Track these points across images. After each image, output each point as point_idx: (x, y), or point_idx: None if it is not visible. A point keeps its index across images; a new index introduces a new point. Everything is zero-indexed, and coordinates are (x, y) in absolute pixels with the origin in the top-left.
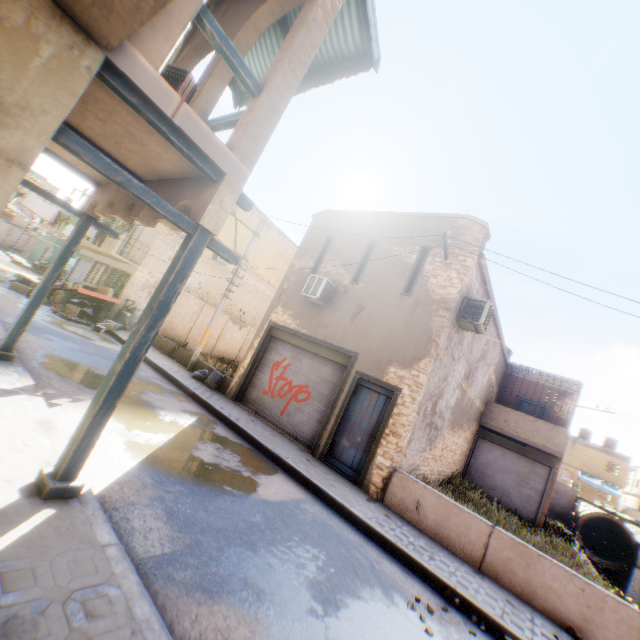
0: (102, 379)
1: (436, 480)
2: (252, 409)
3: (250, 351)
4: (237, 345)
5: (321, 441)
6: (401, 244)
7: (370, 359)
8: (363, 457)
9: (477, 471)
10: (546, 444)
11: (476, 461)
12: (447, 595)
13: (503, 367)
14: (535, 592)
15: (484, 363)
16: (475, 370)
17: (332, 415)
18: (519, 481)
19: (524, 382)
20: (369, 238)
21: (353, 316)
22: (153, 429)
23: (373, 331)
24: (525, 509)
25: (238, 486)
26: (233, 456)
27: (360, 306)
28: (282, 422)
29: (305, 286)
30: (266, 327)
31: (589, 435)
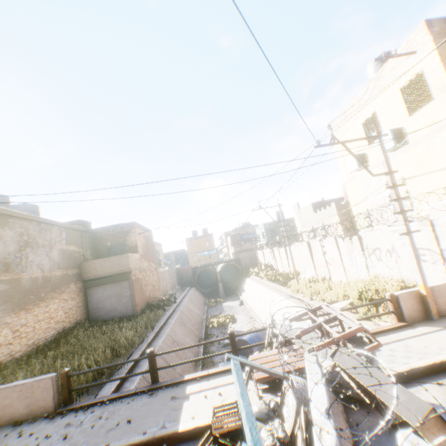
0: None
1: (33, 351)
2: None
3: None
4: None
5: None
6: None
7: None
8: None
9: (95, 309)
10: (121, 268)
11: (92, 304)
12: None
13: (86, 235)
14: (0, 416)
15: (38, 247)
16: (21, 259)
17: None
18: (119, 298)
19: (106, 236)
20: None
21: None
22: None
23: None
24: (128, 310)
25: None
26: None
27: None
28: None
29: None
30: None
31: (197, 232)
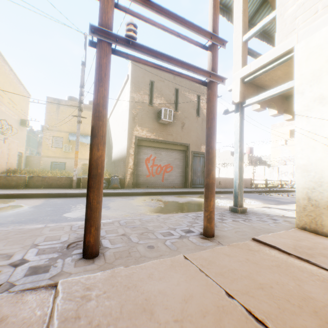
0: (177, 205)
1: None
2: (144, 187)
3: (130, 157)
4: (6, 157)
5: (189, 182)
6: (189, 92)
7: (194, 145)
8: (202, 179)
9: None
10: None
11: None
12: (251, 192)
13: None
14: None
15: None
16: None
17: (189, 171)
18: None
19: None
20: (174, 86)
21: (182, 128)
22: (227, 202)
23: (192, 133)
24: None
25: (244, 198)
26: (219, 197)
27: (183, 123)
28: (164, 184)
29: (163, 115)
30: (135, 140)
31: None
